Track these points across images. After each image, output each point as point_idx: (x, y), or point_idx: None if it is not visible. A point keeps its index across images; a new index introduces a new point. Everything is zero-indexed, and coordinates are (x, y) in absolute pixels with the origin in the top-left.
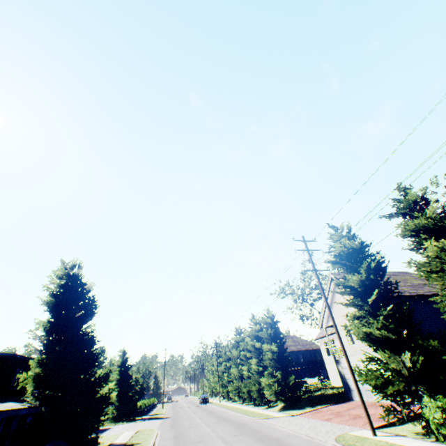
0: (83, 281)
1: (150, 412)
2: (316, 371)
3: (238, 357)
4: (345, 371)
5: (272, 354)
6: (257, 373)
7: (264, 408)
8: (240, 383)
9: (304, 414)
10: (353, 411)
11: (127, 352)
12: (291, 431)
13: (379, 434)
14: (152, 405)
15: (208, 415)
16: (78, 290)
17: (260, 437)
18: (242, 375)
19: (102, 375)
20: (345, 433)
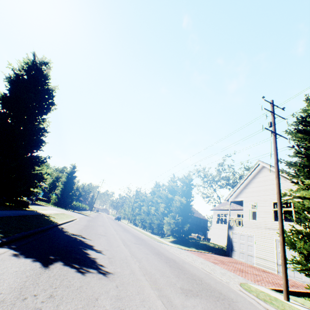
0: (47, 77)
1: (81, 211)
2: (196, 231)
3: (150, 201)
4: (234, 236)
5: (180, 204)
6: (161, 214)
7: (158, 236)
8: (145, 217)
9: (191, 252)
10: (237, 265)
11: (76, 168)
12: (185, 259)
13: (290, 301)
14: (85, 209)
15: (117, 225)
16: (40, 82)
17: (158, 253)
18: (149, 213)
19: (41, 158)
20: (246, 283)
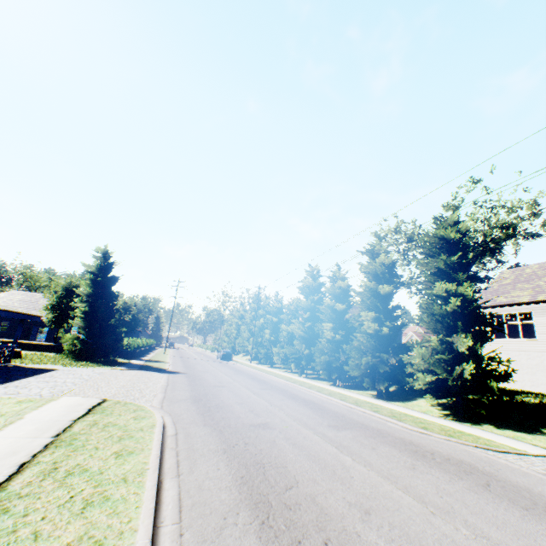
0: None
1: (144, 355)
2: None
3: (306, 311)
4: None
5: (458, 305)
6: (367, 339)
7: (370, 396)
8: (303, 347)
9: None
10: None
11: (110, 256)
12: None
13: None
14: (150, 347)
15: (263, 388)
16: None
17: None
18: (308, 337)
19: None
20: None
